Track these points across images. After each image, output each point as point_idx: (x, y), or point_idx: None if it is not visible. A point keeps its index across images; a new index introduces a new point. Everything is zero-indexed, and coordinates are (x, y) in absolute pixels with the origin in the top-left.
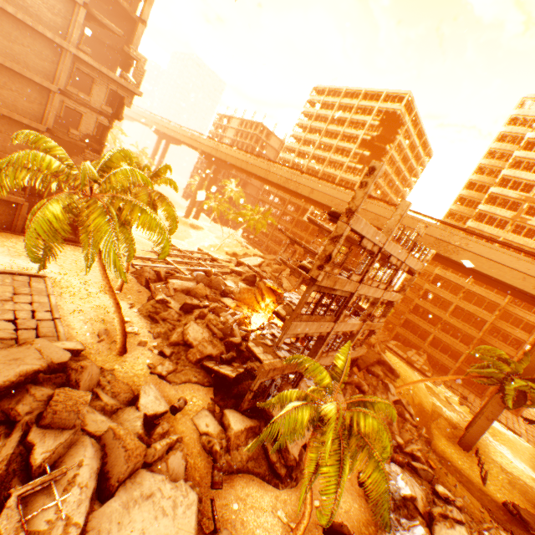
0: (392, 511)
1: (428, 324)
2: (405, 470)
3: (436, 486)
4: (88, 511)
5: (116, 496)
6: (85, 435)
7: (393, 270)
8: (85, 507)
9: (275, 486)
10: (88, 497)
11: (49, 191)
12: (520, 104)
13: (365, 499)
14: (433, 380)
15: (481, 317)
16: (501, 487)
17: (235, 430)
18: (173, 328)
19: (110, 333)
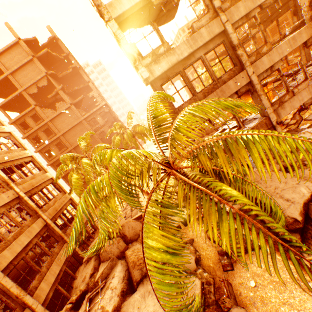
0: None
1: None
2: None
3: None
4: (119, 302)
5: (137, 290)
6: (119, 260)
7: None
8: (113, 300)
9: (296, 254)
10: (116, 294)
11: None
12: None
13: None
14: None
15: None
16: None
17: None
18: None
19: None
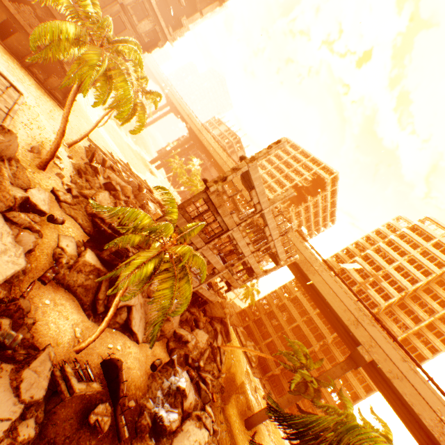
0: (163, 395)
1: (273, 329)
2: (192, 383)
3: (207, 406)
4: None
5: None
6: None
7: (264, 242)
8: None
9: (88, 315)
10: None
11: (67, 62)
12: (396, 218)
13: (149, 377)
14: (254, 371)
15: (310, 341)
16: None
17: (86, 259)
18: (90, 188)
19: (41, 154)
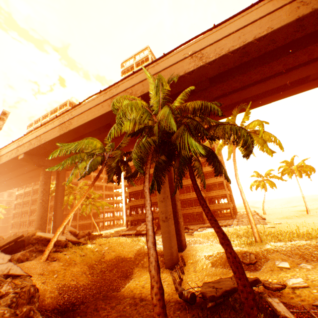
0: None
1: (142, 199)
2: None
3: None
4: None
5: None
6: None
7: None
8: None
9: None
10: None
11: None
12: None
13: None
14: (160, 233)
15: None
16: (204, 277)
17: None
18: None
19: None
